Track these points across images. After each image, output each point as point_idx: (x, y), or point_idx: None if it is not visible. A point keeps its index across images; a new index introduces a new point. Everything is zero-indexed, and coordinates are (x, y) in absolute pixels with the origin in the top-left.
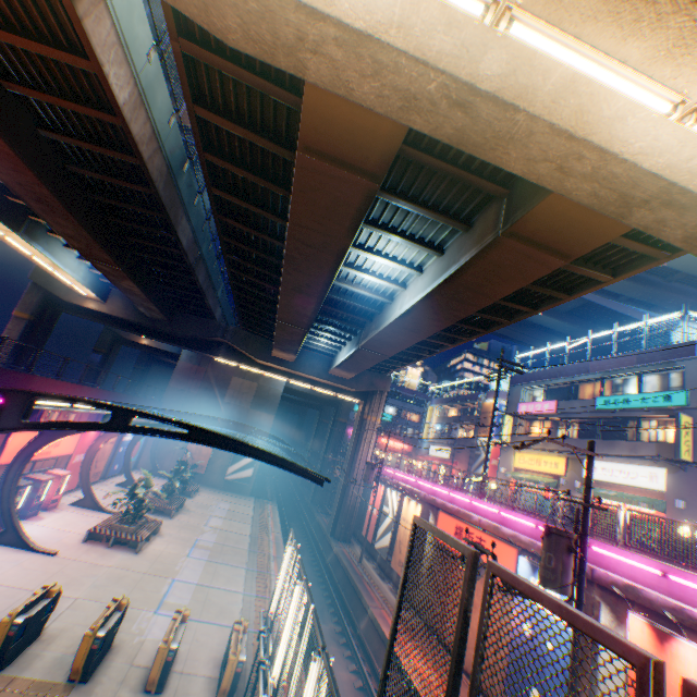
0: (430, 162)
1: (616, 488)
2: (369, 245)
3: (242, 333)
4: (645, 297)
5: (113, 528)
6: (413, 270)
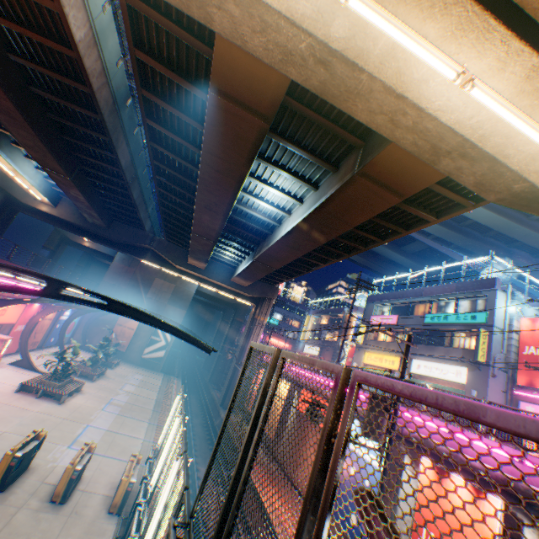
0: (309, 114)
1: (433, 381)
2: (265, 178)
3: (165, 243)
4: (468, 246)
5: (43, 383)
6: (296, 200)
